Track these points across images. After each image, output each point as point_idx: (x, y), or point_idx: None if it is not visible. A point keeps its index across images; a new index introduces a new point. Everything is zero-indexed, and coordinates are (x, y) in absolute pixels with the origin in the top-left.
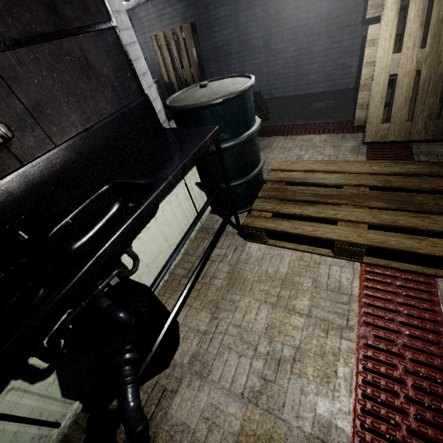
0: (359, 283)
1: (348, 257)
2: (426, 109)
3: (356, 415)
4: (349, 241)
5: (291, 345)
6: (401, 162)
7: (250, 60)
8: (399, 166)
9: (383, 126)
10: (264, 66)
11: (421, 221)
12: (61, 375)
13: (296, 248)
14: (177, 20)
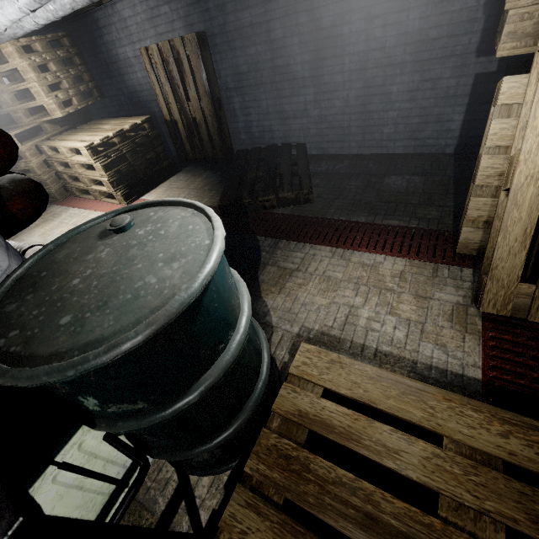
0: None
1: None
2: None
3: None
4: None
5: None
6: None
7: (290, 96)
8: None
9: (522, 288)
10: (311, 107)
11: None
12: None
13: None
14: (179, 26)
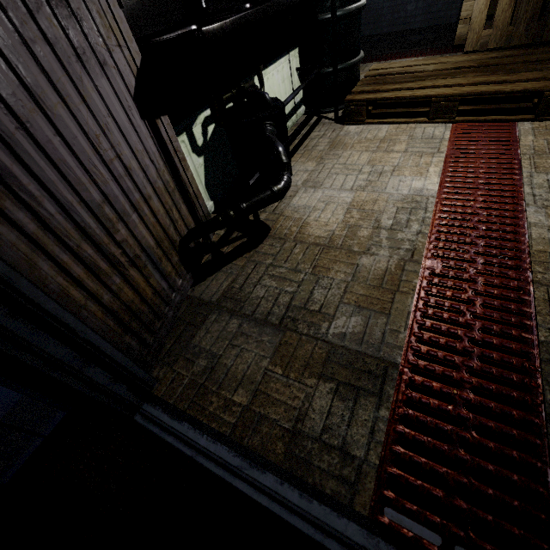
0: (450, 132)
1: (442, 118)
2: (530, 9)
3: (443, 183)
4: (445, 95)
5: (391, 165)
6: (499, 51)
7: None
8: (496, 53)
9: (485, 33)
10: None
11: (509, 77)
12: (206, 165)
13: (394, 121)
14: None
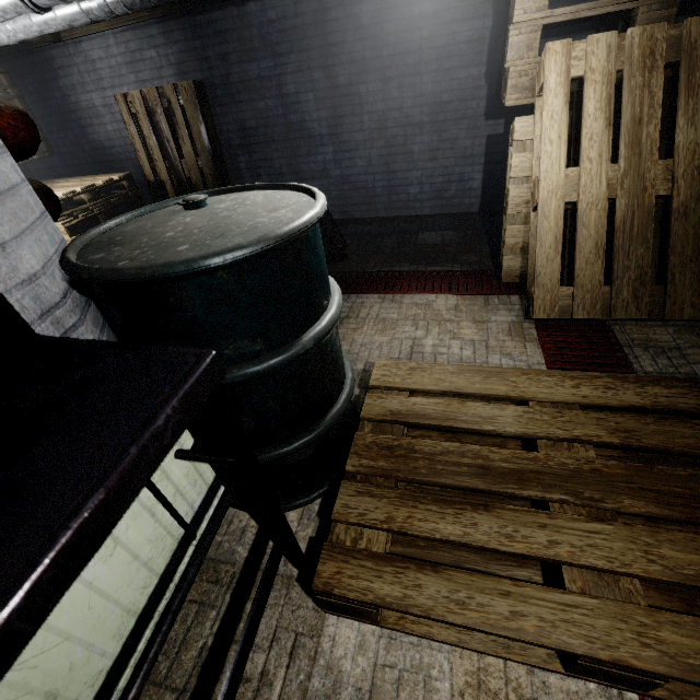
0: None
1: (607, 681)
2: (633, 265)
3: None
4: (624, 664)
5: None
6: (632, 377)
7: (307, 155)
8: (633, 388)
9: (563, 291)
10: (332, 167)
11: None
12: None
13: (461, 642)
14: (168, 73)
